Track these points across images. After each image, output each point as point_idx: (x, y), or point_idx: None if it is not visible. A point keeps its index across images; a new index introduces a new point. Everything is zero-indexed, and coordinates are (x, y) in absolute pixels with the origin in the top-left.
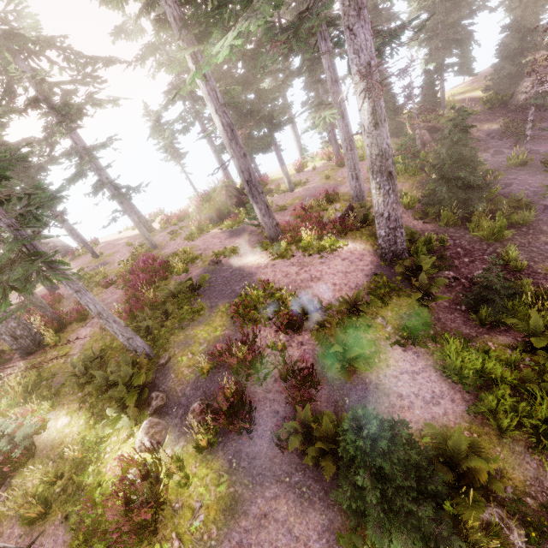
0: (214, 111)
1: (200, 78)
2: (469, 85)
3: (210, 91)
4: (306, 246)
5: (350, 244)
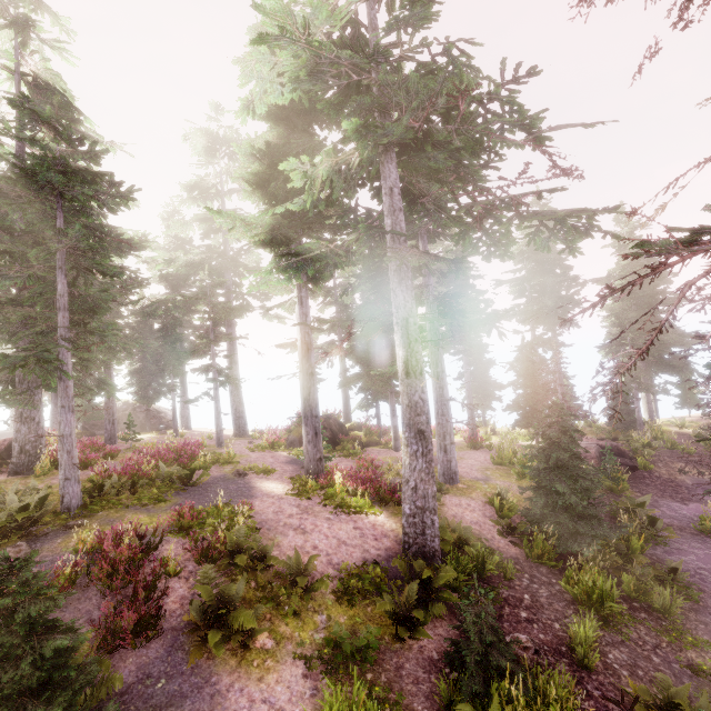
0: (299, 330)
1: (295, 302)
2: (695, 420)
3: (301, 314)
4: (331, 494)
5: (383, 517)
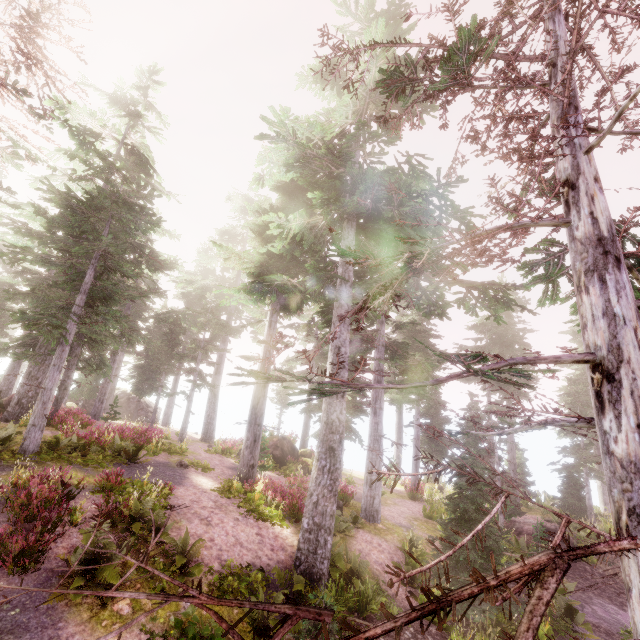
0: (264, 347)
1: (264, 324)
2: None
3: (268, 334)
4: (250, 499)
5: (289, 531)
